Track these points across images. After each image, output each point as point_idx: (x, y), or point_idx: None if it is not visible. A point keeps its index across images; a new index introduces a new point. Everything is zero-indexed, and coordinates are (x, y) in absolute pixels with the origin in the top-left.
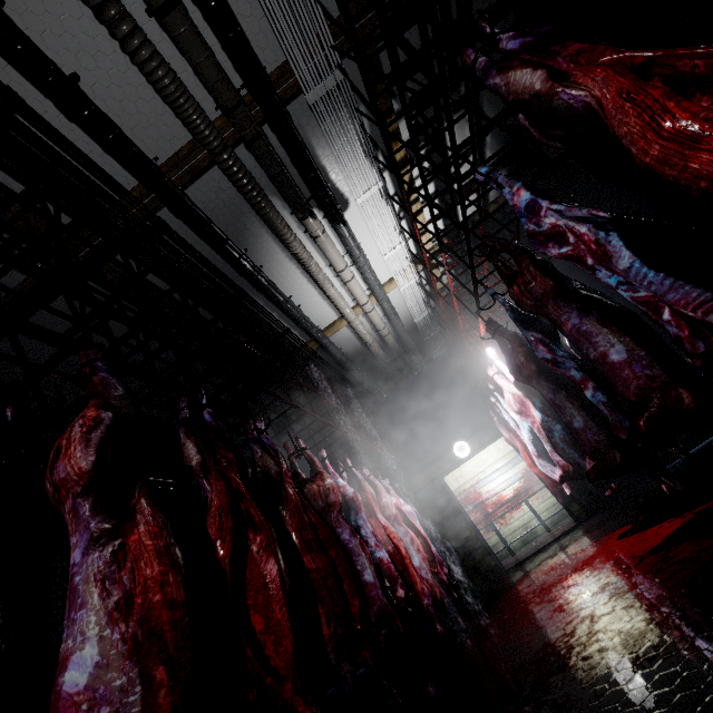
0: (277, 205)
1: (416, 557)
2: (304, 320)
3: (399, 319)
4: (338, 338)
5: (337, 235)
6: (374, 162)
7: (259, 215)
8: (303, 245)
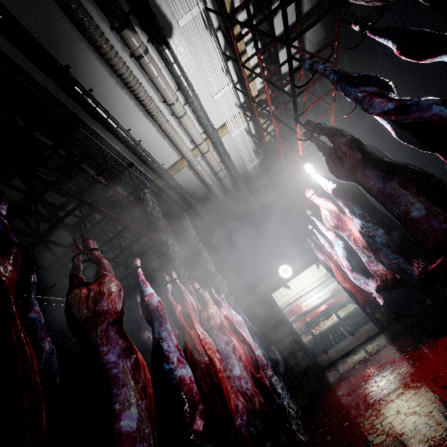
0: (93, 14)
1: (237, 366)
2: (144, 153)
3: (233, 164)
4: (182, 178)
5: (165, 67)
6: None
7: (73, 23)
8: (128, 67)
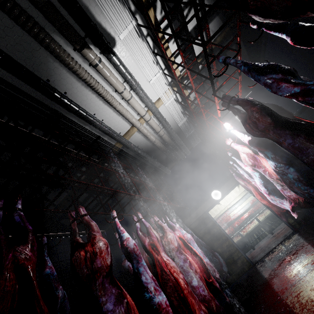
0: (61, 42)
1: (195, 278)
2: (106, 128)
3: (168, 124)
4: (134, 140)
5: (114, 67)
6: (125, 2)
7: (48, 51)
8: (89, 73)
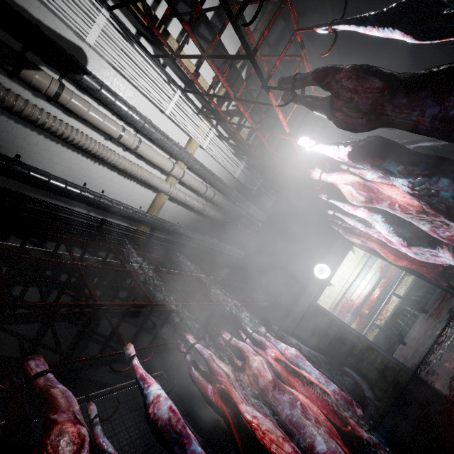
0: None
1: (318, 436)
2: (112, 204)
3: (217, 177)
4: (168, 214)
5: (95, 98)
6: None
7: None
8: (49, 113)
